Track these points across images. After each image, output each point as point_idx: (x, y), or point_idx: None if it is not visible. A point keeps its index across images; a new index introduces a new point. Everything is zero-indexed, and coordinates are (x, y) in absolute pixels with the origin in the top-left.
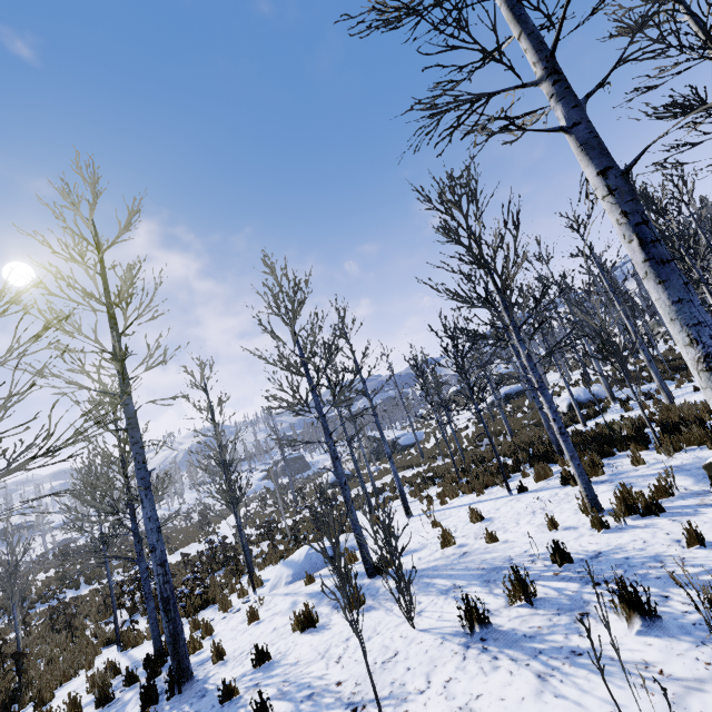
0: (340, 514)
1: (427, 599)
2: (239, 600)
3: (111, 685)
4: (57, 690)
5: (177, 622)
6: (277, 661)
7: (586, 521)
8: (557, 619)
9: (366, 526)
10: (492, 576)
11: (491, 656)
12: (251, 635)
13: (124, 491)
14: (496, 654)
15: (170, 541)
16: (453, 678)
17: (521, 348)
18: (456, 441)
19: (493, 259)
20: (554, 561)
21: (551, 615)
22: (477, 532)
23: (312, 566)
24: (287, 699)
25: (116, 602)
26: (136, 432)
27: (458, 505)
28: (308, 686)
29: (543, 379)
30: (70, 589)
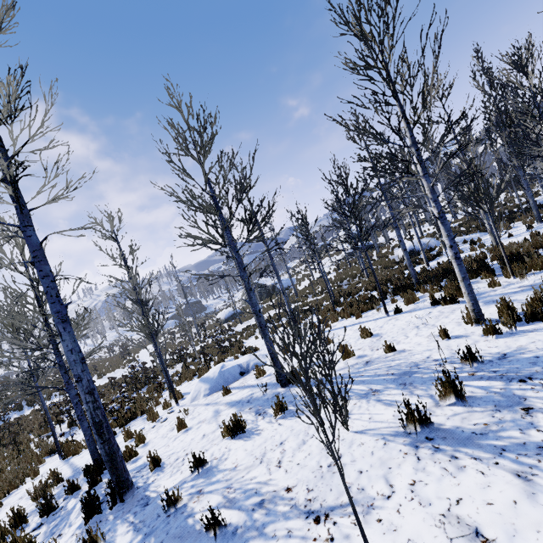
0: (237, 340)
1: (349, 402)
2: (164, 411)
3: (53, 497)
4: (5, 498)
5: (112, 442)
6: (215, 467)
7: (474, 330)
8: (500, 415)
9: (263, 348)
10: (406, 380)
11: (448, 456)
12: (183, 442)
13: (43, 328)
14: (453, 453)
15: (98, 368)
16: (416, 480)
17: (426, 181)
18: (328, 281)
19: (411, 86)
20: (464, 363)
21: (491, 412)
22: (371, 345)
23: (225, 381)
24: (236, 507)
25: (55, 419)
26: (44, 265)
27: (342, 327)
28: (256, 493)
29: (386, 236)
30: (14, 411)
